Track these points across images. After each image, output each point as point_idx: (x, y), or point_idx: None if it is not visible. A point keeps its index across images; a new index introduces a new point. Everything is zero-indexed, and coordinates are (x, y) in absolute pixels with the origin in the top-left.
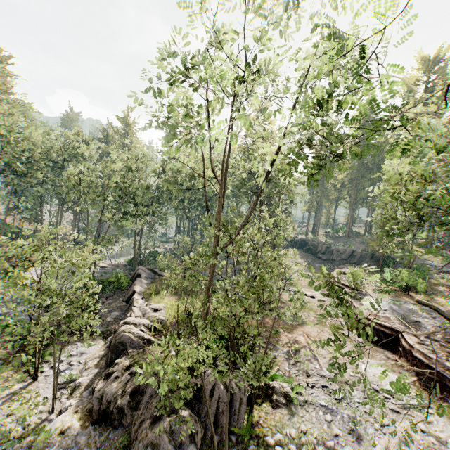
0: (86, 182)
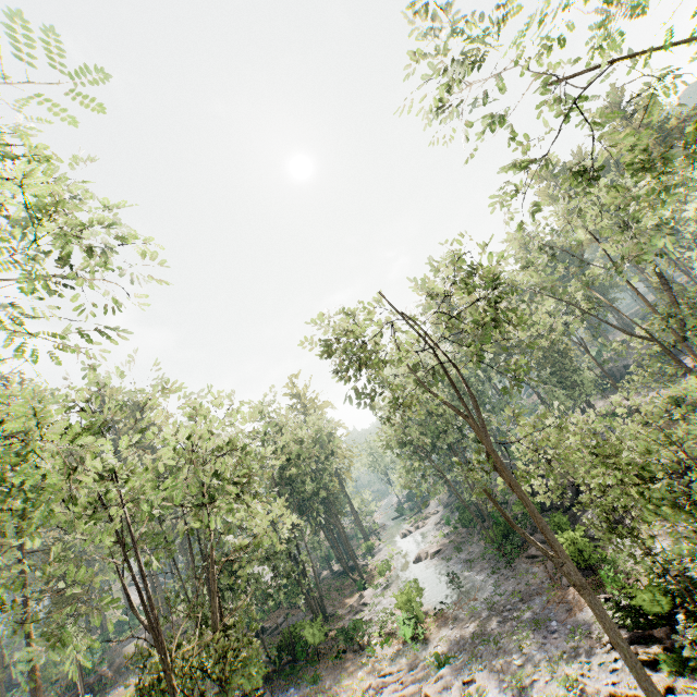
0: (334, 469)
